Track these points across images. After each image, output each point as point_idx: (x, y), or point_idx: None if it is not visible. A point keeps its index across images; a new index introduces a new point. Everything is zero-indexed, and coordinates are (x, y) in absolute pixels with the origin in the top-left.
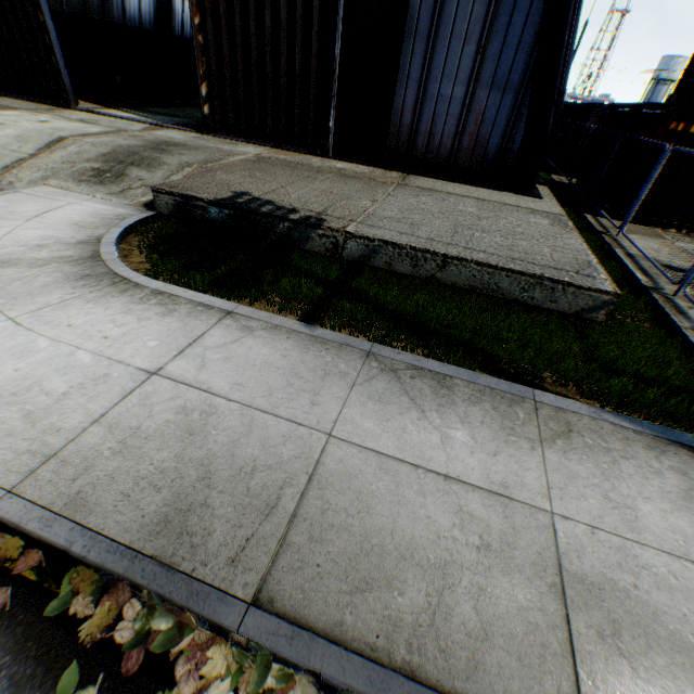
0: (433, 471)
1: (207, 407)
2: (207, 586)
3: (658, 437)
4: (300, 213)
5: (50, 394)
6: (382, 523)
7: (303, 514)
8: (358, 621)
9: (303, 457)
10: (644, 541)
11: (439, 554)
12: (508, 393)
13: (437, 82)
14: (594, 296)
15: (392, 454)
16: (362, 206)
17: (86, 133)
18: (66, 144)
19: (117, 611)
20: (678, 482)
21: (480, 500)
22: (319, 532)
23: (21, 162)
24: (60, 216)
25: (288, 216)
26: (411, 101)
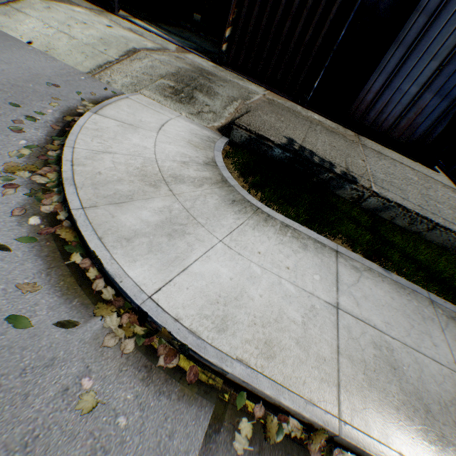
0: None
1: (385, 343)
2: None
3: None
4: (337, 167)
5: (295, 322)
6: None
7: None
8: None
9: None
10: None
11: None
12: None
13: (401, 79)
14: None
15: None
16: (362, 165)
17: (146, 48)
18: (140, 56)
19: None
20: None
21: None
22: None
23: (109, 64)
24: (173, 131)
25: (334, 170)
26: (377, 86)
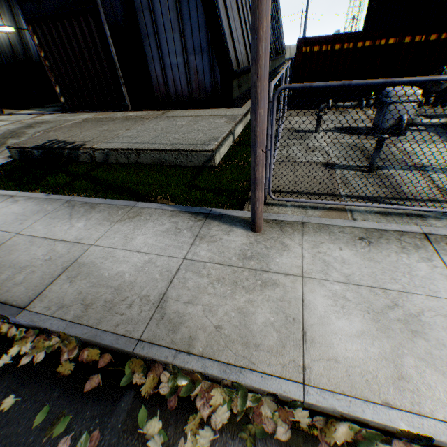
0: (53, 239)
1: None
2: None
3: (182, 211)
4: (76, 143)
5: None
6: (13, 258)
7: None
8: None
9: None
10: (125, 248)
11: (27, 264)
12: (123, 205)
13: (168, 57)
14: (205, 154)
15: (40, 236)
16: (117, 133)
17: None
18: None
19: None
20: (169, 226)
21: (64, 245)
22: None
23: None
24: None
25: (67, 146)
26: (159, 70)
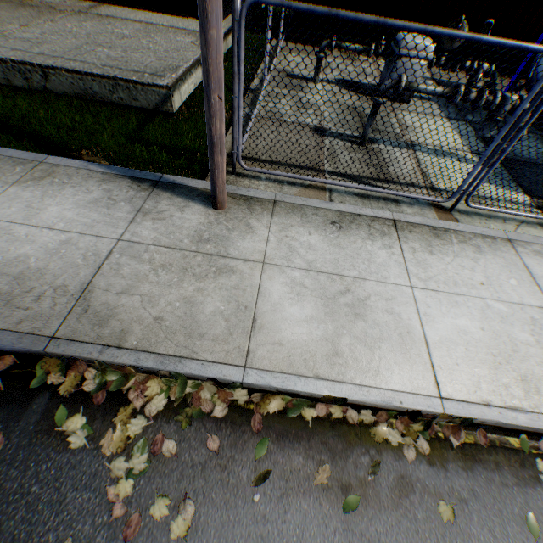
0: None
1: None
2: None
3: (119, 175)
4: None
5: None
6: None
7: None
8: None
9: None
10: (29, 223)
11: None
12: (24, 159)
13: None
14: (157, 91)
15: None
16: (4, 30)
17: None
18: None
19: None
20: (100, 195)
21: None
22: None
23: None
24: None
25: None
26: None
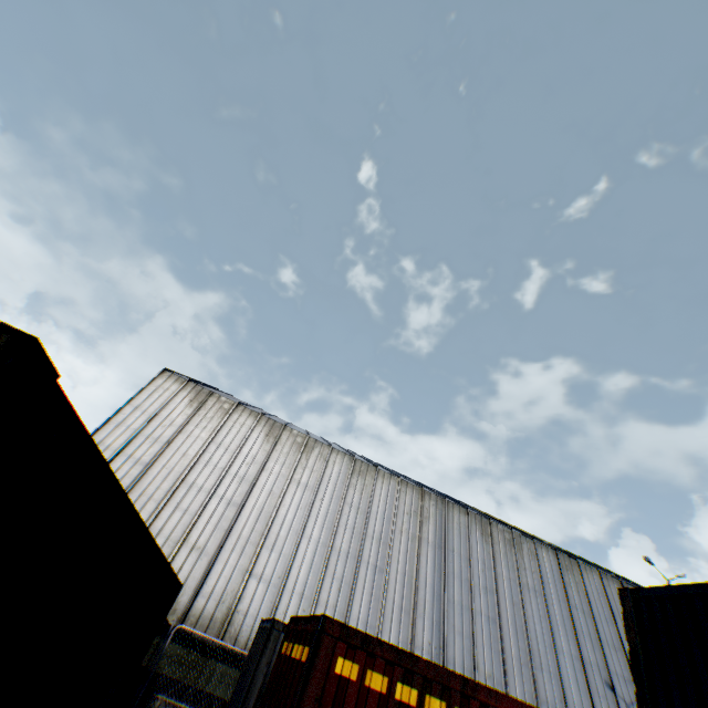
0: None
1: None
2: None
3: None
4: None
5: None
6: None
7: None
8: None
9: None
10: None
11: None
12: None
13: None
14: None
15: None
16: None
17: None
18: None
19: None
20: None
21: None
22: None
23: None
24: None
25: None
26: None
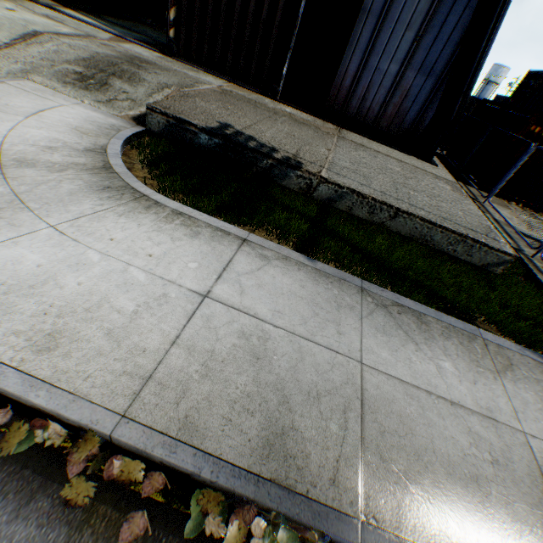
0: (441, 396)
1: (261, 332)
2: (323, 506)
3: None
4: (280, 152)
5: (120, 311)
6: (424, 443)
7: (368, 436)
8: (439, 531)
9: (349, 382)
10: None
11: (470, 469)
12: (464, 330)
13: (378, 57)
14: (499, 256)
15: (409, 382)
16: (323, 153)
17: (58, 32)
18: (42, 40)
19: (246, 529)
20: None
21: (479, 422)
22: (385, 452)
23: None
24: (56, 117)
25: (273, 154)
26: (354, 67)
